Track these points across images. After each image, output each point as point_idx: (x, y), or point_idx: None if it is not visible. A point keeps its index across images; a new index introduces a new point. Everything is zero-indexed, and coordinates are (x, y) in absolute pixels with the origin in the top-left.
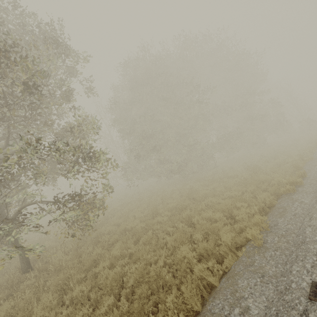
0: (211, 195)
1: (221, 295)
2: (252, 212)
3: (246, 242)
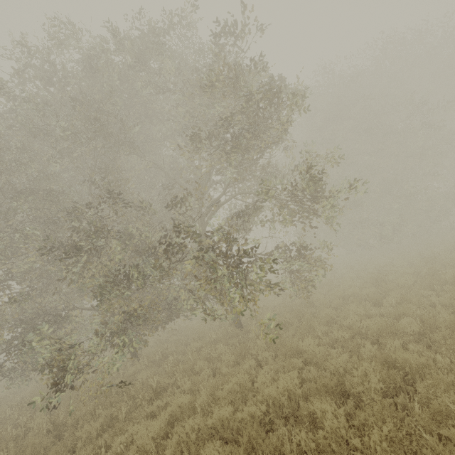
0: None
1: None
2: None
3: None
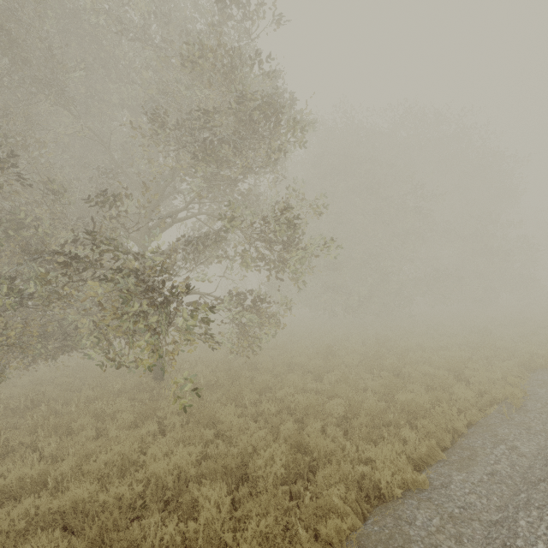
0: (418, 349)
1: (477, 436)
2: (496, 377)
3: (490, 406)
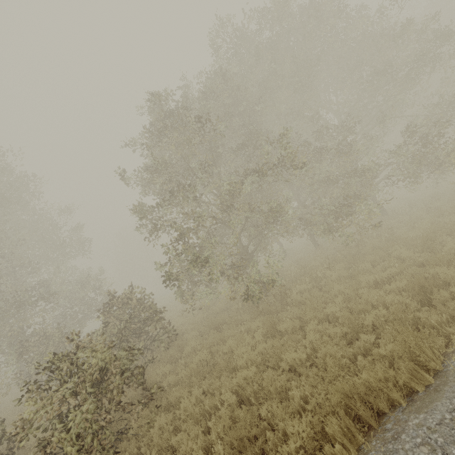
0: None
1: None
2: None
3: None
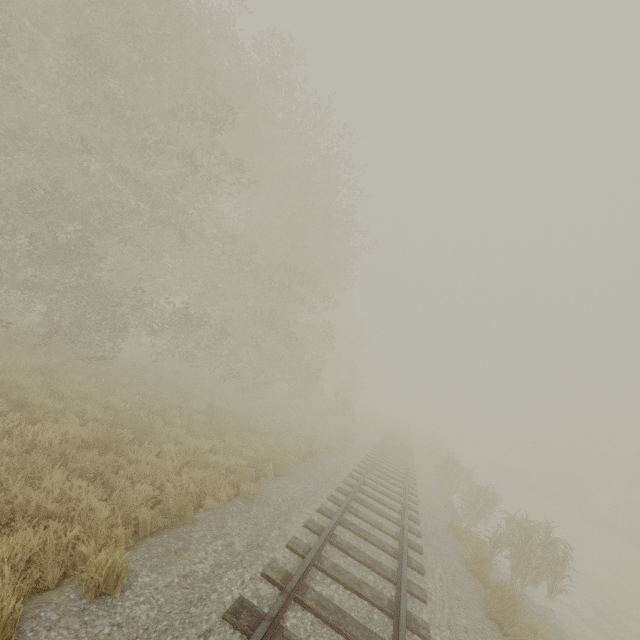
0: None
1: None
2: None
3: None
